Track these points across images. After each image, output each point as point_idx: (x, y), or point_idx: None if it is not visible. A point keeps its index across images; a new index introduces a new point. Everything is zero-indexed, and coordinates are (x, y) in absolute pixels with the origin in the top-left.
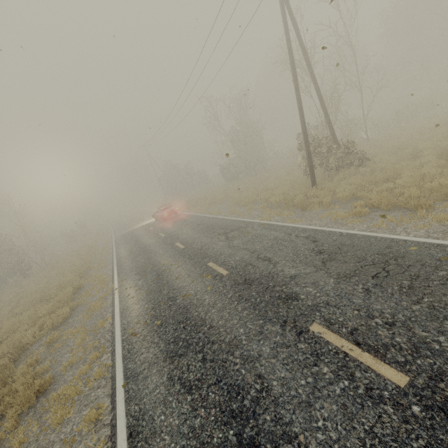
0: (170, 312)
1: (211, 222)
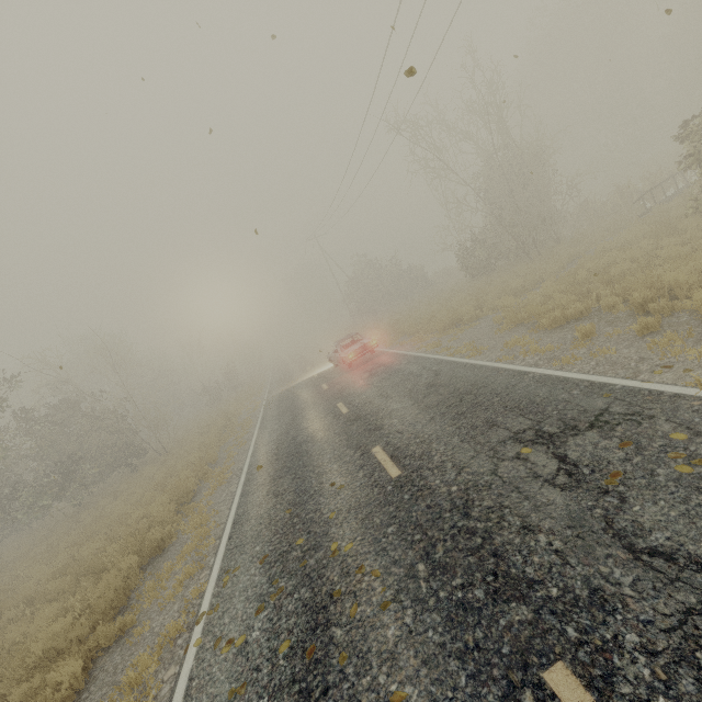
0: None
1: (463, 379)
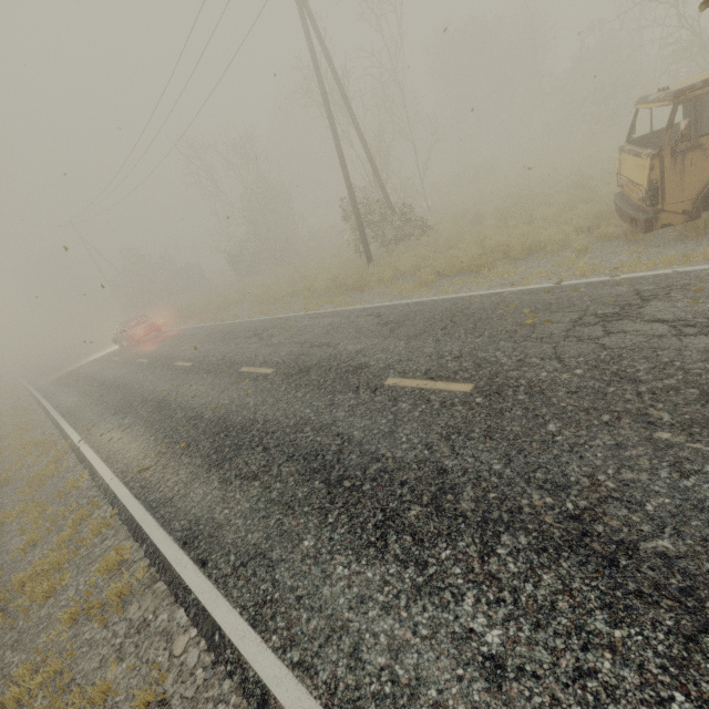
0: (198, 430)
1: (228, 328)
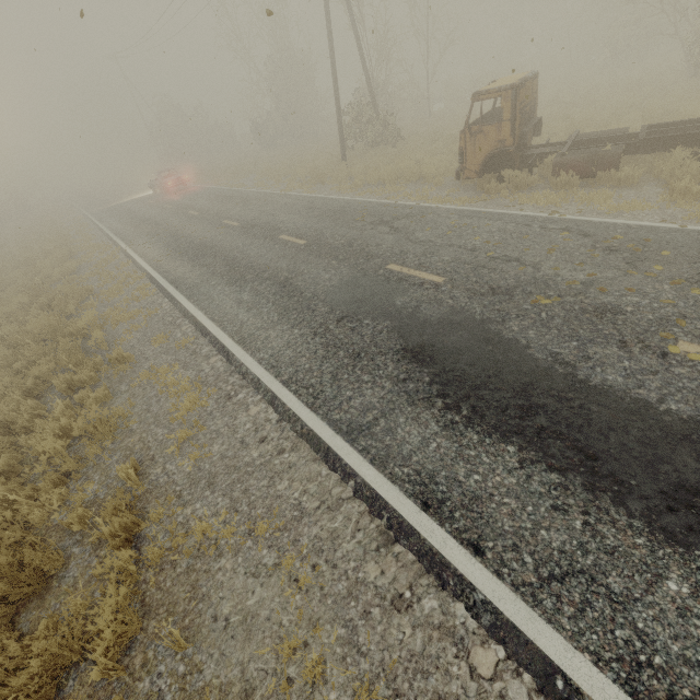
0: (189, 248)
1: (231, 193)
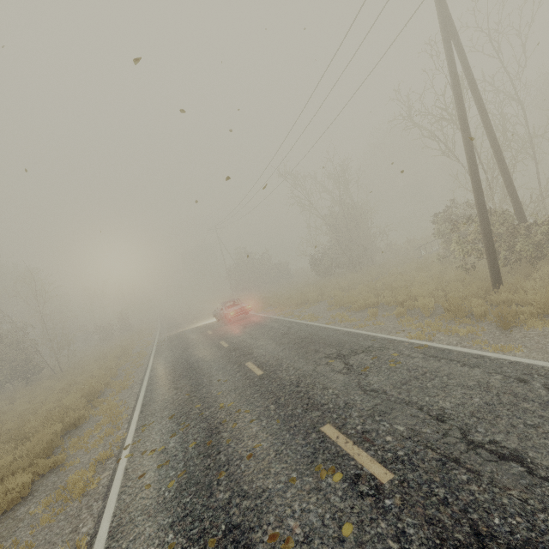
0: None
1: (305, 331)
